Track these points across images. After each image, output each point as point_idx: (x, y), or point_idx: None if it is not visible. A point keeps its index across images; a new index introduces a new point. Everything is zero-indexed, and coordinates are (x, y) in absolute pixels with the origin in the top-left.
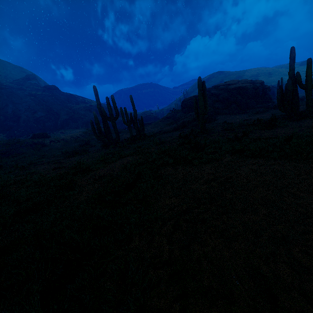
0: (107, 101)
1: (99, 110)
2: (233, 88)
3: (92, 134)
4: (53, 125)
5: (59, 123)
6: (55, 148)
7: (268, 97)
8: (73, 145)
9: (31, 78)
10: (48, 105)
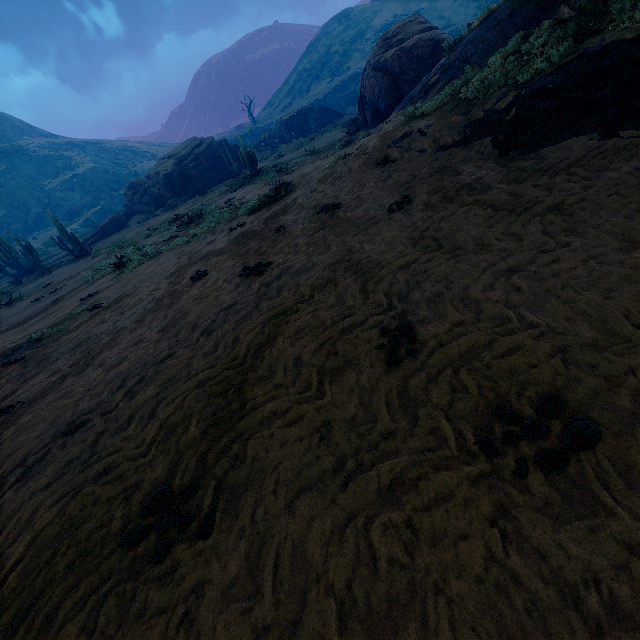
0: None
1: None
2: (156, 172)
3: (51, 245)
4: (23, 228)
5: (31, 222)
6: None
7: (191, 182)
8: None
9: None
10: (8, 194)
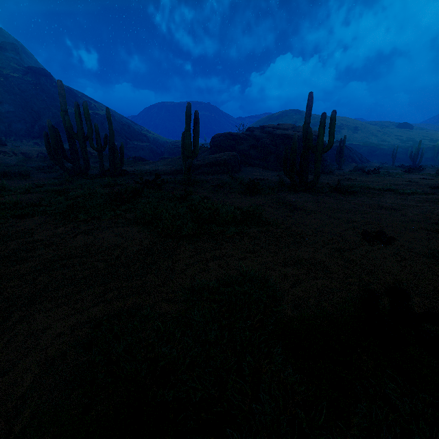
0: (76, 109)
1: (63, 120)
2: (278, 134)
3: None
4: (25, 130)
5: (37, 129)
6: (2, 163)
7: None
8: (34, 165)
9: (9, 49)
10: (24, 97)
